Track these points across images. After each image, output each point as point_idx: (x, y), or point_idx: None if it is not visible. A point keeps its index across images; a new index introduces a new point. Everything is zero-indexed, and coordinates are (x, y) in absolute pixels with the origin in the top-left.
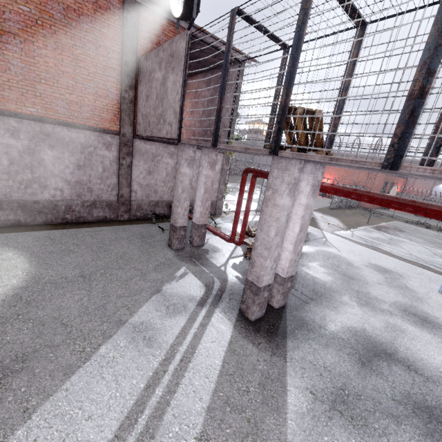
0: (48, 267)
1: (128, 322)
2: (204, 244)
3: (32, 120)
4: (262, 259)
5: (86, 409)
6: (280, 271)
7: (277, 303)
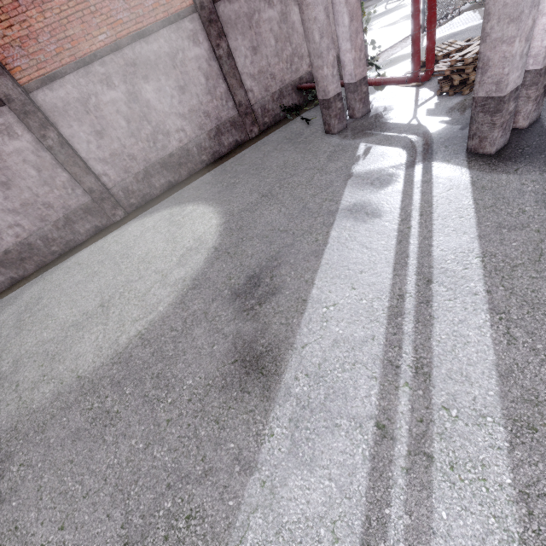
0: (229, 203)
1: (339, 210)
2: (369, 111)
3: (110, 53)
4: (504, 46)
5: (354, 269)
6: (528, 64)
7: (527, 119)
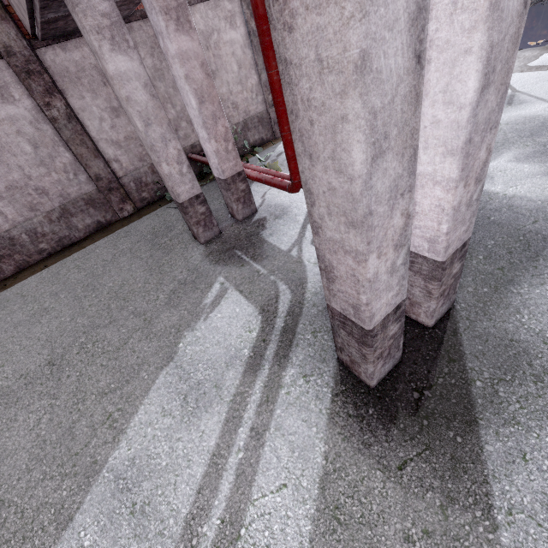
0: (6, 360)
1: (106, 467)
2: (256, 210)
3: None
4: (350, 259)
5: None
6: (422, 247)
7: (431, 317)
